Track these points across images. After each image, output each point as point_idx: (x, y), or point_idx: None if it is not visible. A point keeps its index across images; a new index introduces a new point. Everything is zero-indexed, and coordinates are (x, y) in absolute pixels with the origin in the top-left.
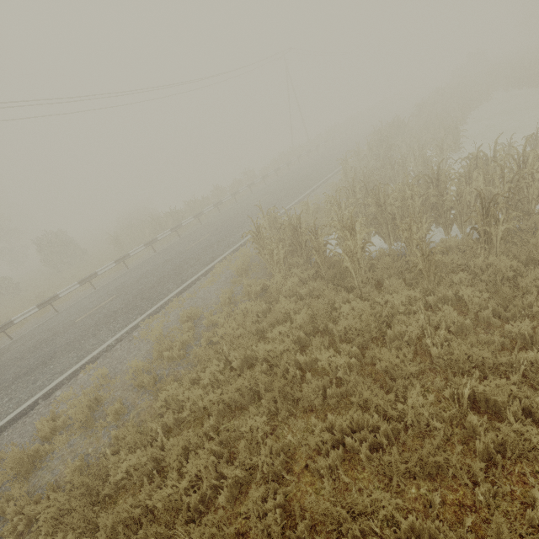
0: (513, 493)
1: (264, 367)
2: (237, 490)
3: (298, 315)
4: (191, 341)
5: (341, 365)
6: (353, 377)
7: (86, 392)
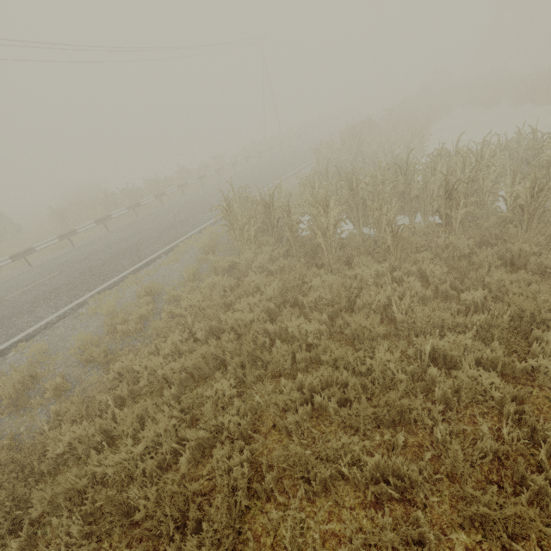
0: (465, 431)
1: (231, 336)
2: (200, 454)
3: (269, 286)
4: (150, 316)
5: (311, 332)
6: (323, 341)
7: (18, 371)
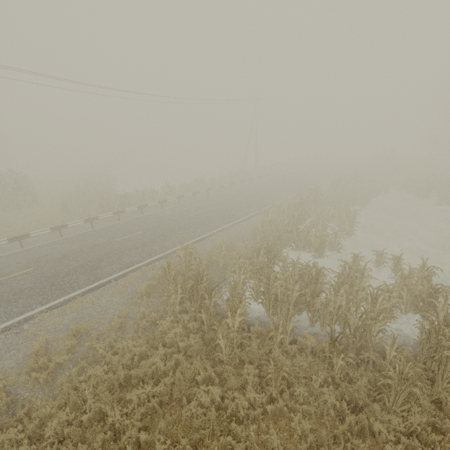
0: None
1: (107, 435)
2: None
3: (159, 384)
4: (66, 363)
5: None
6: None
7: None
